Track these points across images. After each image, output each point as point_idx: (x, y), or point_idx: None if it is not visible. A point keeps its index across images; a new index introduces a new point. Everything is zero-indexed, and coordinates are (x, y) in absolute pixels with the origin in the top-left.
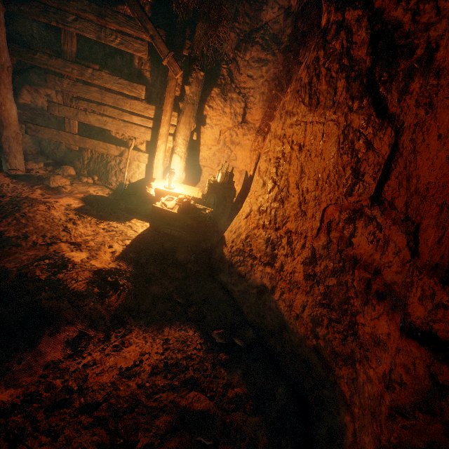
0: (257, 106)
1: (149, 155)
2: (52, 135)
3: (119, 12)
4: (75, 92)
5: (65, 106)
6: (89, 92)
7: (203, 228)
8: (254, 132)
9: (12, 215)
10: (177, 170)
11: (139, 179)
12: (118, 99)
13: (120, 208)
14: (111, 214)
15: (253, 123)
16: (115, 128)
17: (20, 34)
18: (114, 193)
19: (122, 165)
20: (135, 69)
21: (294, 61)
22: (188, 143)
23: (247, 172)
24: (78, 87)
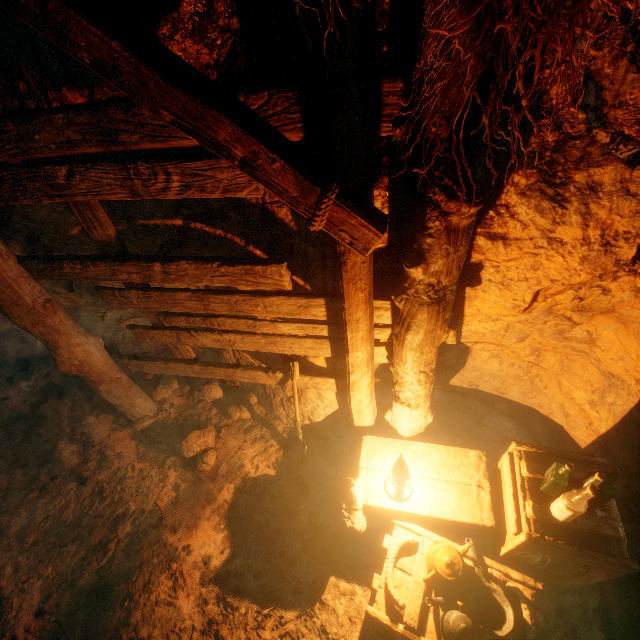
0: None
1: (335, 380)
2: (162, 369)
3: None
4: (156, 307)
5: (155, 329)
6: (177, 301)
7: None
8: None
9: (119, 639)
10: (411, 419)
11: (328, 414)
12: (235, 301)
13: (299, 528)
14: (282, 574)
15: None
16: (252, 348)
17: (37, 217)
18: (286, 457)
19: (289, 391)
20: (251, 207)
21: None
22: (432, 370)
23: None
24: (155, 298)
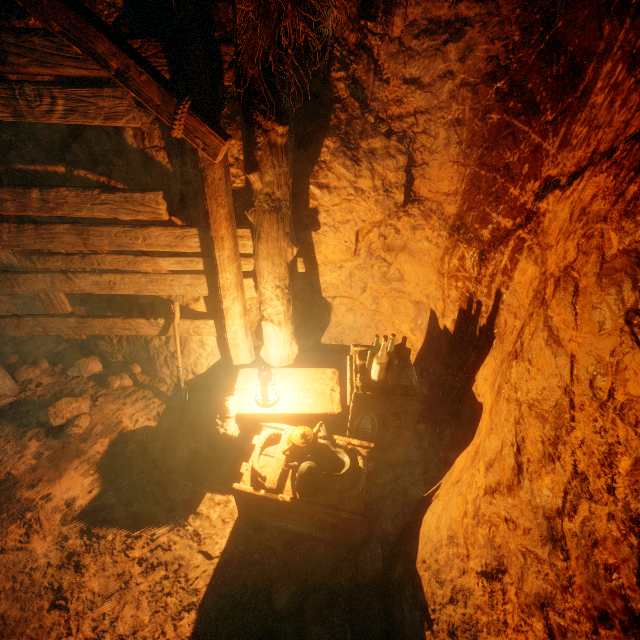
0: (441, 158)
1: (215, 321)
2: (30, 328)
3: (31, 28)
4: (29, 243)
5: (26, 273)
6: (54, 236)
7: (359, 528)
8: (442, 227)
9: None
10: (278, 344)
11: (212, 365)
12: (115, 234)
13: (178, 461)
14: (156, 499)
15: (436, 201)
16: (133, 290)
17: None
18: (168, 410)
19: (173, 346)
20: (133, 152)
21: (583, 2)
22: (288, 289)
23: (434, 313)
24: (29, 233)
